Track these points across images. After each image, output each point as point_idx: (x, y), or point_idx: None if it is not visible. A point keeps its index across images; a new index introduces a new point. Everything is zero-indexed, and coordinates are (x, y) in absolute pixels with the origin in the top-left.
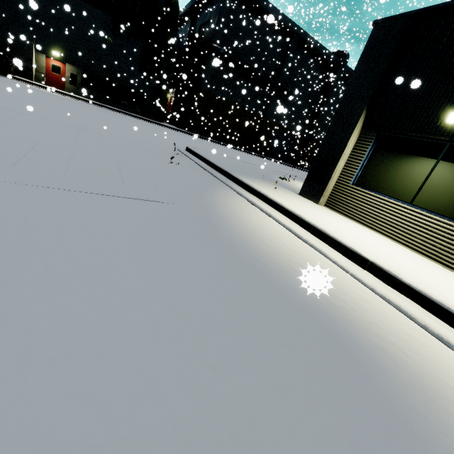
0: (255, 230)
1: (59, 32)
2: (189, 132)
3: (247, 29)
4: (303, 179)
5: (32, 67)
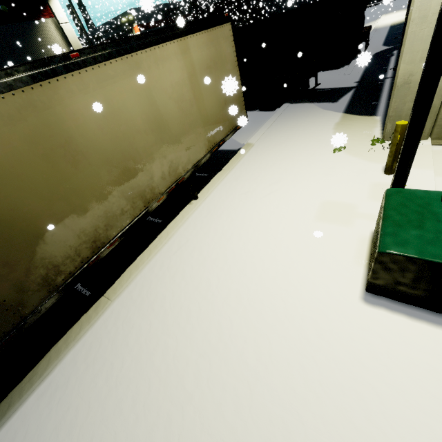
0: (365, 25)
1: None
2: None
3: None
4: None
5: None
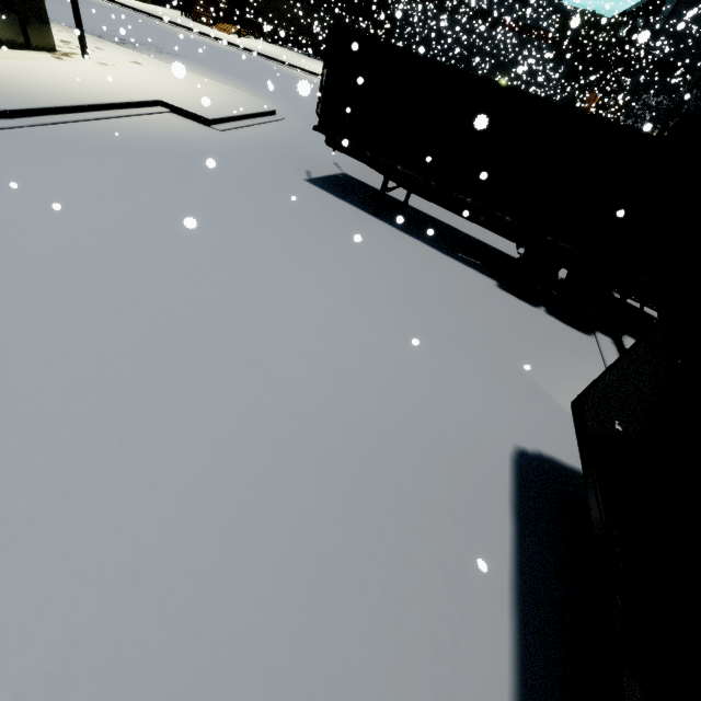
0: None
1: (512, 66)
2: None
3: None
4: None
5: None
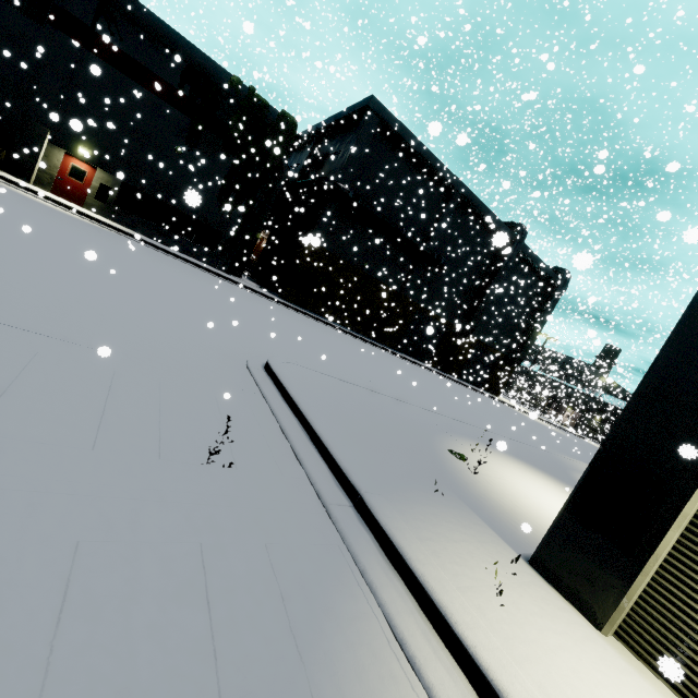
0: None
1: (100, 125)
2: (280, 298)
3: (391, 173)
4: (477, 432)
5: (36, 163)
